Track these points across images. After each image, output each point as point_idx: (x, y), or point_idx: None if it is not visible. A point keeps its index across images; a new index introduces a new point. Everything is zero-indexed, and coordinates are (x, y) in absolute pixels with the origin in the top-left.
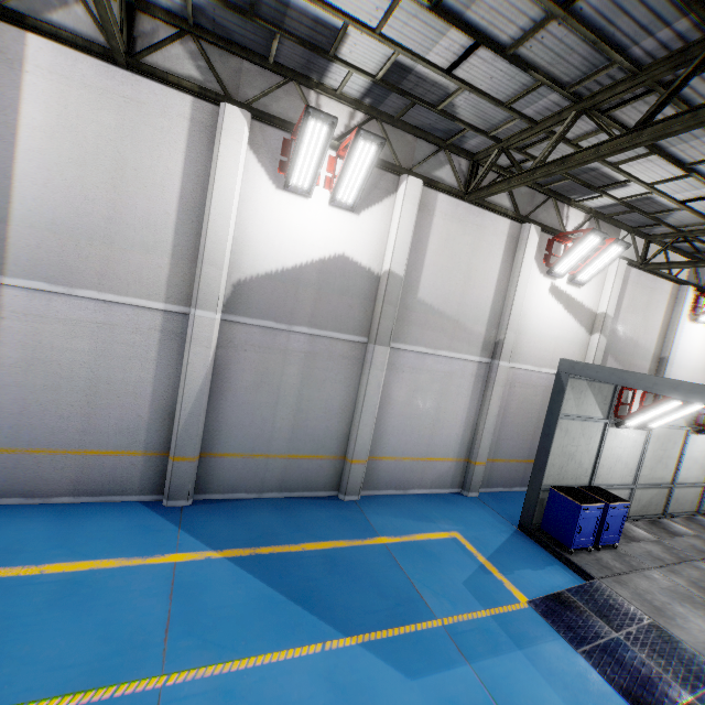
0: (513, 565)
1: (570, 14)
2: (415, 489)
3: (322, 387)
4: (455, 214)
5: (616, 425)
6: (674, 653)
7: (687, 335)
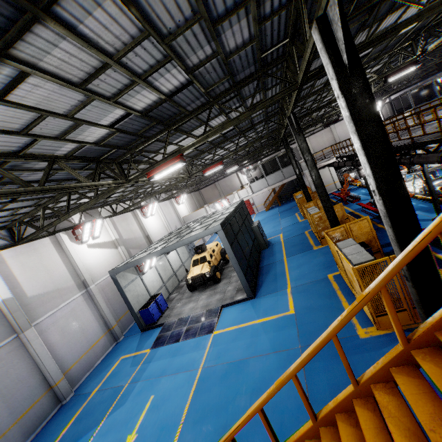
0: (143, 344)
1: (15, 201)
2: (97, 362)
3: (9, 375)
4: (18, 253)
5: (143, 274)
6: (183, 321)
7: (149, 222)
